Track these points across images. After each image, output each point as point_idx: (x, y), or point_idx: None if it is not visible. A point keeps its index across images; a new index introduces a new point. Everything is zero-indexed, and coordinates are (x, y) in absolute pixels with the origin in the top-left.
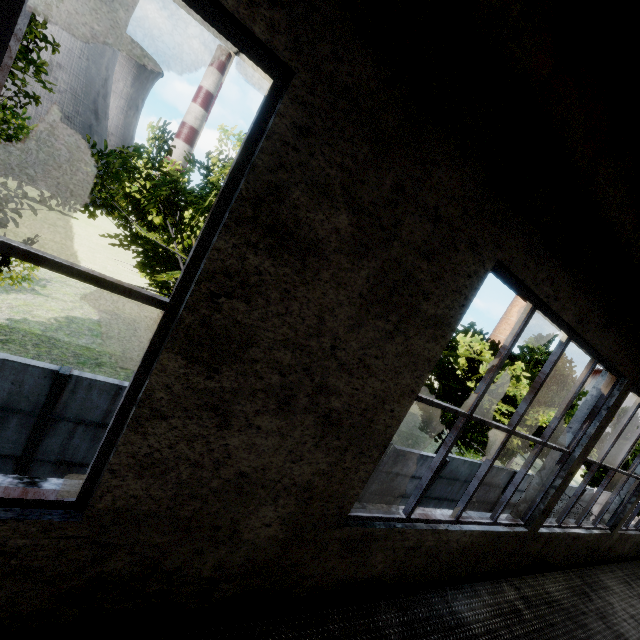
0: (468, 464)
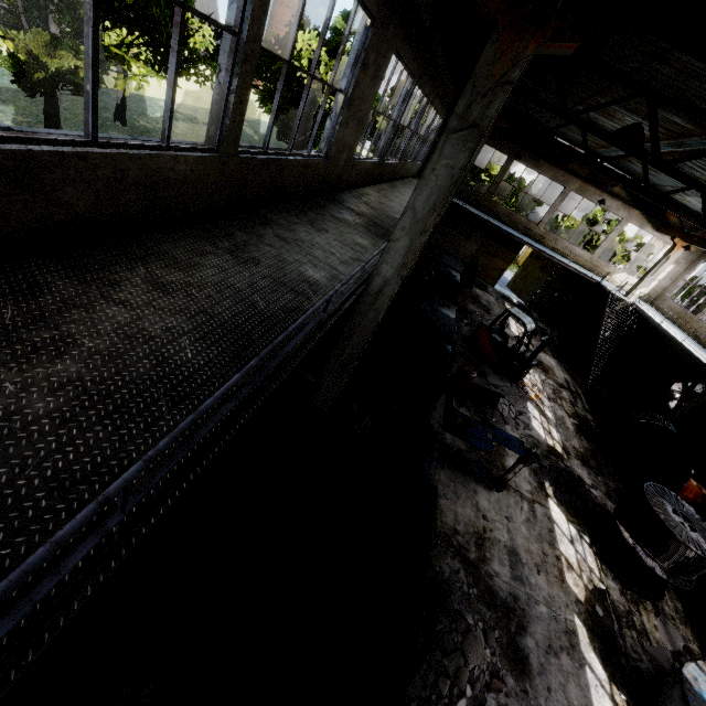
0: None
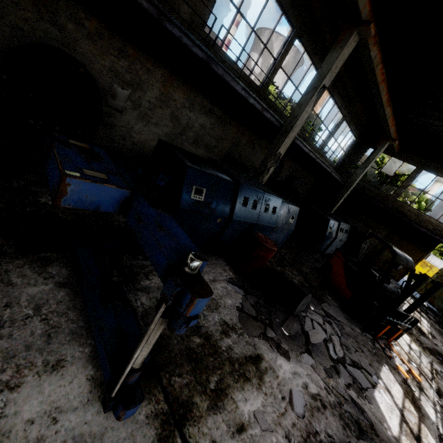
0: None
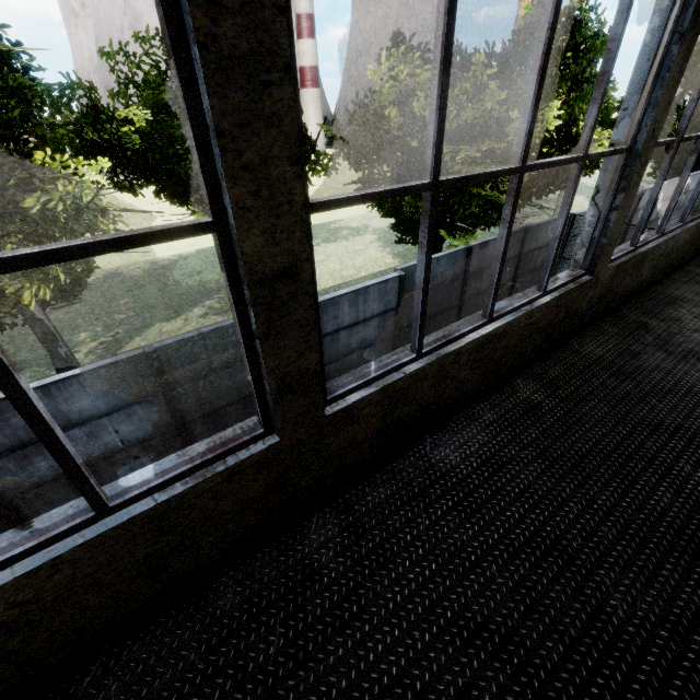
0: (445, 260)
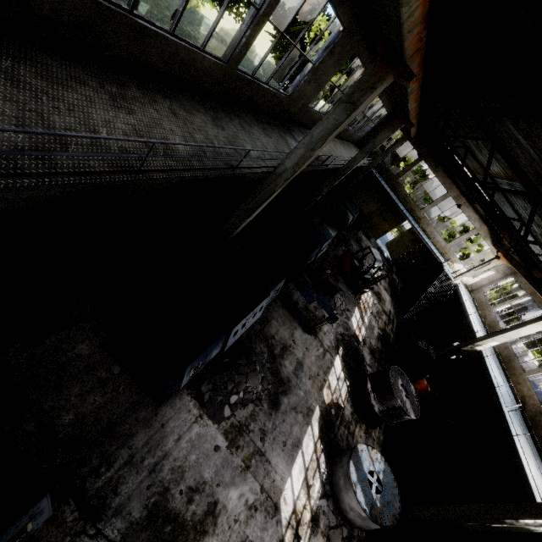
0: None
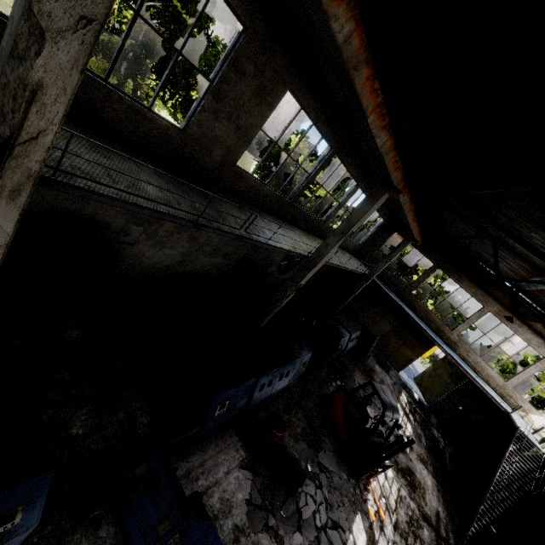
0: None
